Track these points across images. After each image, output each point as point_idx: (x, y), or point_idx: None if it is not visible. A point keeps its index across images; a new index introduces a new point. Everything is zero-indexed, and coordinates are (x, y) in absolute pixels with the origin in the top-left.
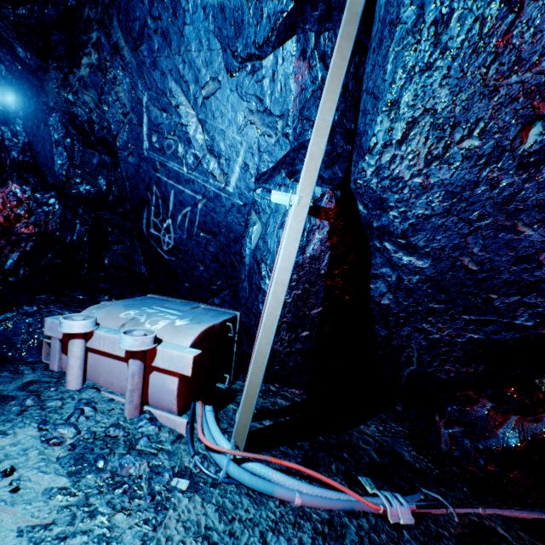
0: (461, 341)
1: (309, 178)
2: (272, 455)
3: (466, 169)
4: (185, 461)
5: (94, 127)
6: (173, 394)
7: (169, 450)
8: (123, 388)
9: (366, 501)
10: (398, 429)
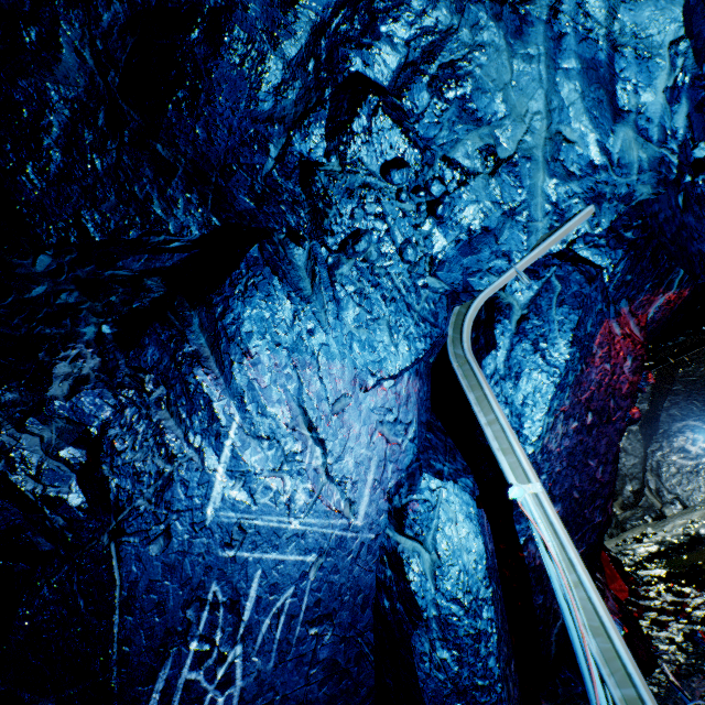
0: None
1: (529, 466)
2: None
3: (573, 438)
4: None
5: None
6: None
7: None
8: None
9: None
10: None
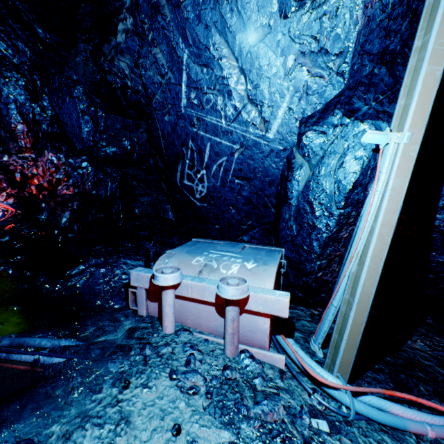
0: None
1: (421, 112)
2: (366, 382)
3: None
4: (306, 399)
5: (126, 92)
6: (265, 333)
7: (285, 388)
8: (212, 329)
9: None
10: None
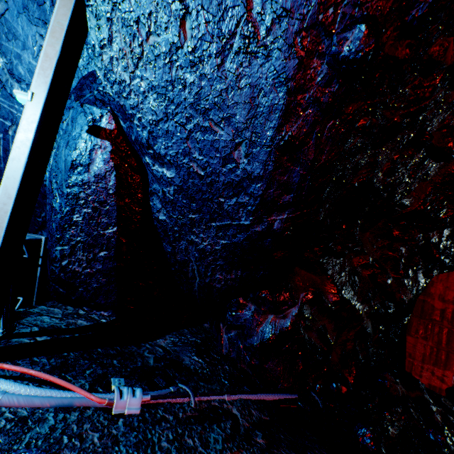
0: (219, 248)
1: (44, 76)
2: (13, 364)
3: (161, 69)
4: None
5: None
6: None
7: None
8: None
9: (91, 396)
10: (191, 340)
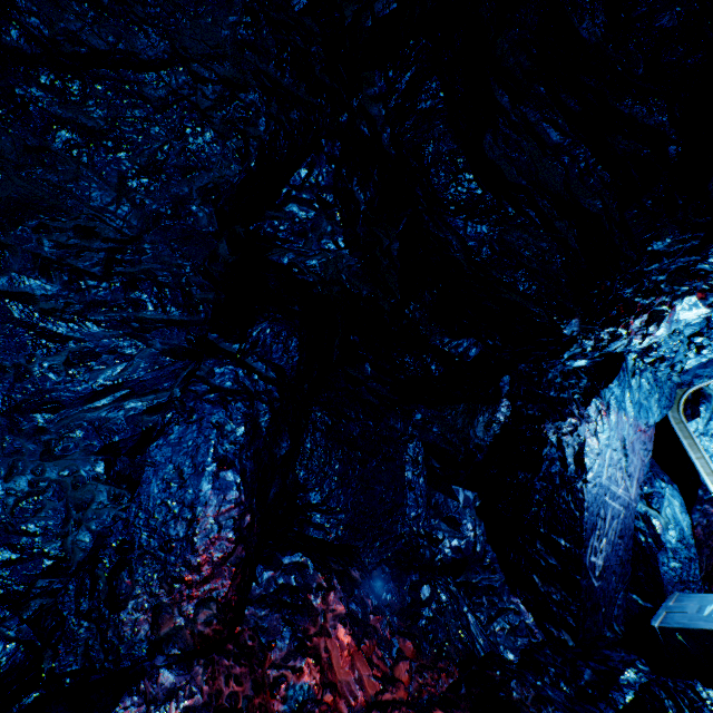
0: None
1: None
2: None
3: None
4: None
5: (554, 463)
6: None
7: None
8: None
9: None
10: None
